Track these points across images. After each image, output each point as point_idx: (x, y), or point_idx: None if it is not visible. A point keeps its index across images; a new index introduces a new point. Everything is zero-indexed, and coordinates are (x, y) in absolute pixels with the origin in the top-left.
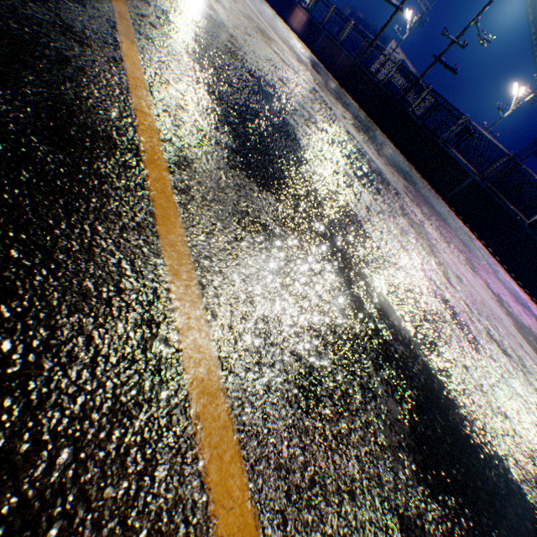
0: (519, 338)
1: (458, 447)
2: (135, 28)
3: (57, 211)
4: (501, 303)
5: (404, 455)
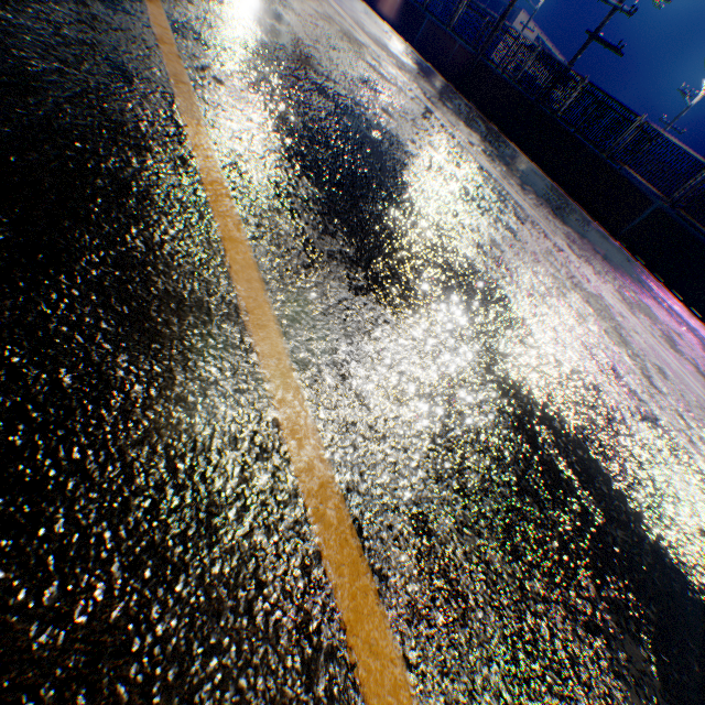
0: None
1: None
2: (197, 94)
3: (157, 468)
4: None
5: None
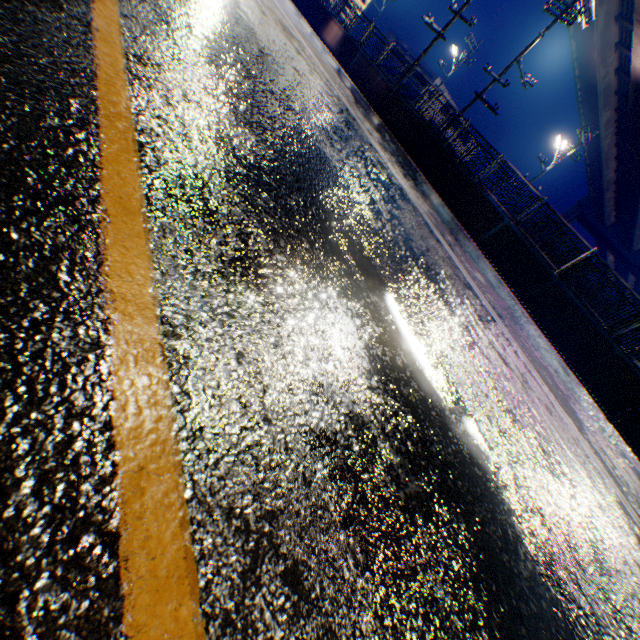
0: (530, 366)
1: (419, 384)
2: None
3: None
4: (518, 337)
5: (350, 356)
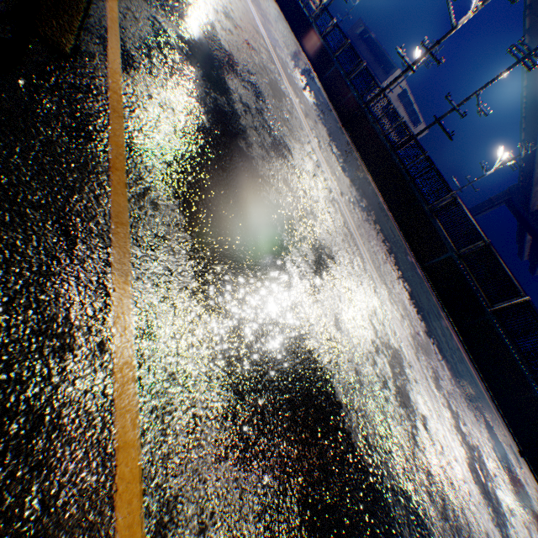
0: (469, 479)
1: None
2: (133, 234)
3: None
4: (457, 424)
5: None
